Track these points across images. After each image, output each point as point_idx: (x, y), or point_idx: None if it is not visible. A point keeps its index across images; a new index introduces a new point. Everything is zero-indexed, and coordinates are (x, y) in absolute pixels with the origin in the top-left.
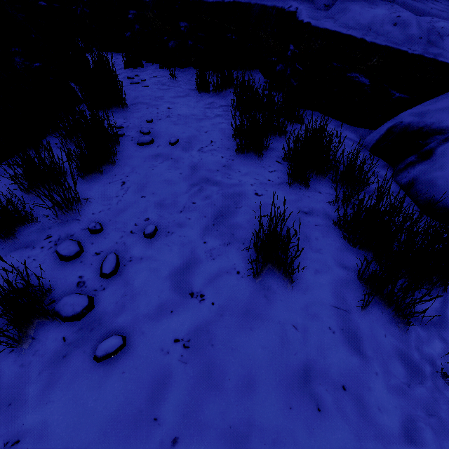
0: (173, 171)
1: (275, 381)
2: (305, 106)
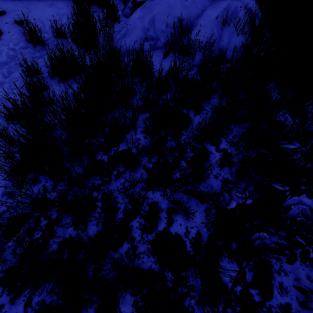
0: None
1: (45, 3)
2: None
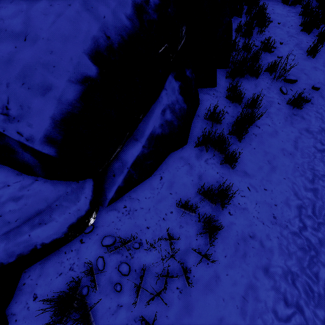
0: (282, 32)
1: (309, 66)
2: None
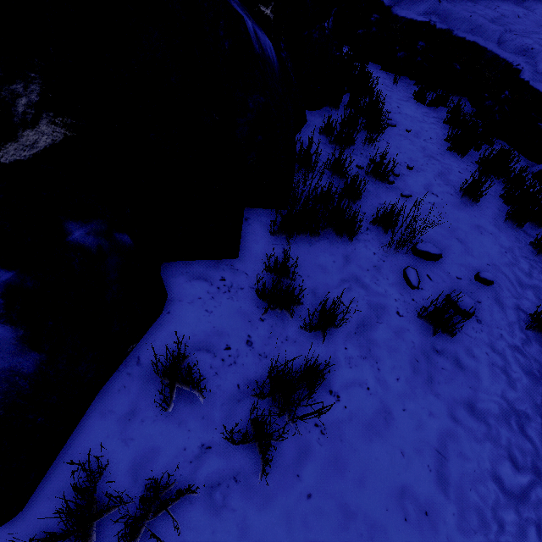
0: (412, 146)
1: (466, 223)
2: (497, 137)
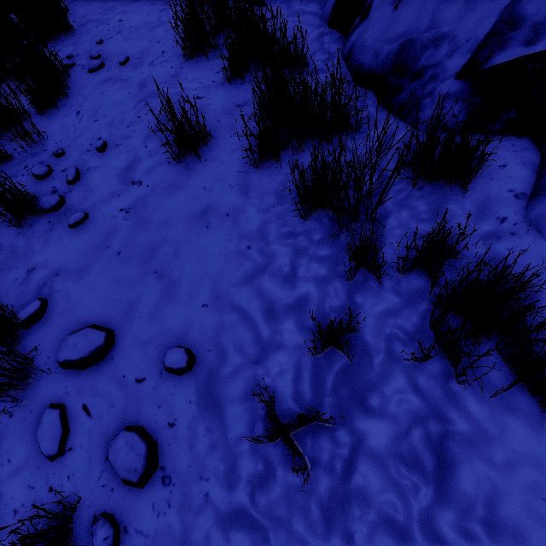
0: (122, 92)
1: (183, 219)
2: None
